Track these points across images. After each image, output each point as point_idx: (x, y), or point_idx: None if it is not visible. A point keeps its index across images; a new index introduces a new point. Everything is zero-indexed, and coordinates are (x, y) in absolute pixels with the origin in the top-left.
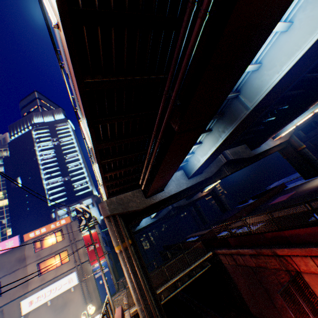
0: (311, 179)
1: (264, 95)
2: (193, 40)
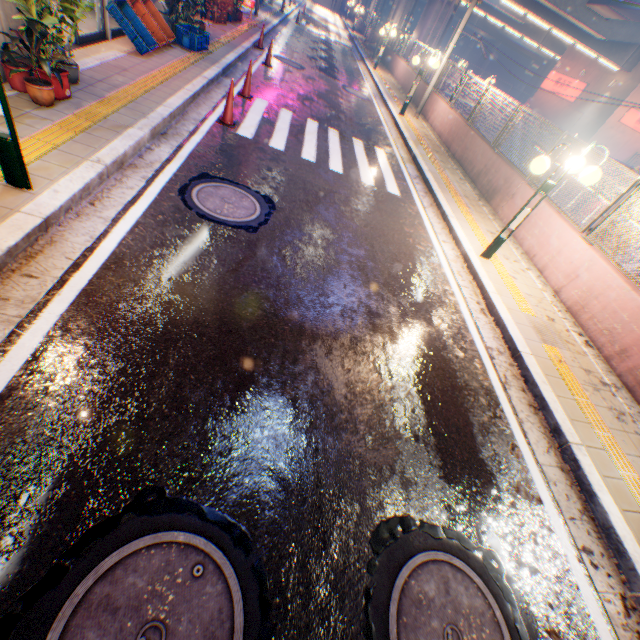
0: None
1: None
2: None
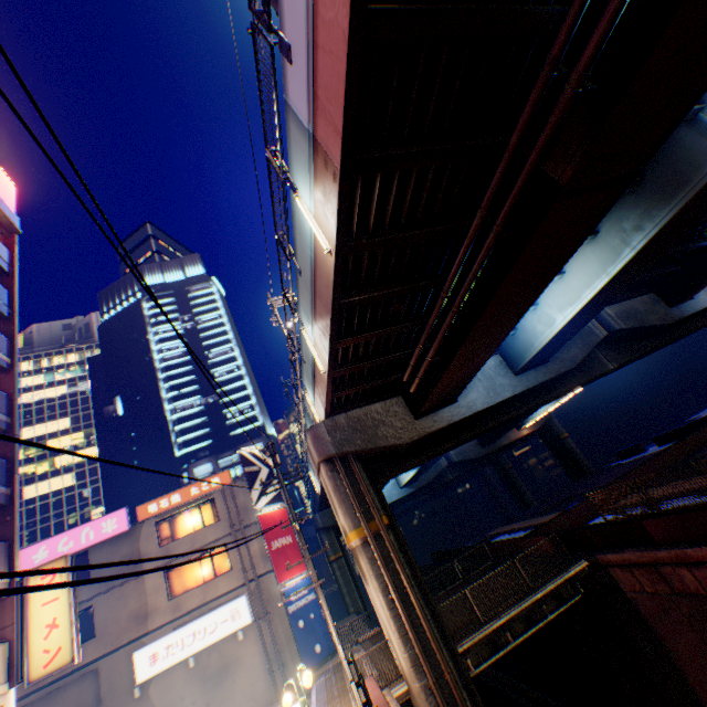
0: None
1: None
2: None
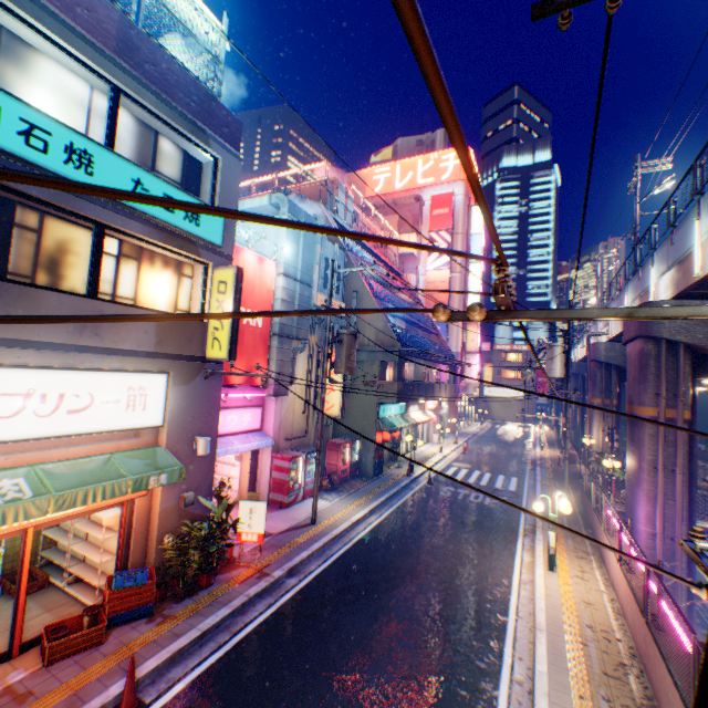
0: None
1: None
2: None
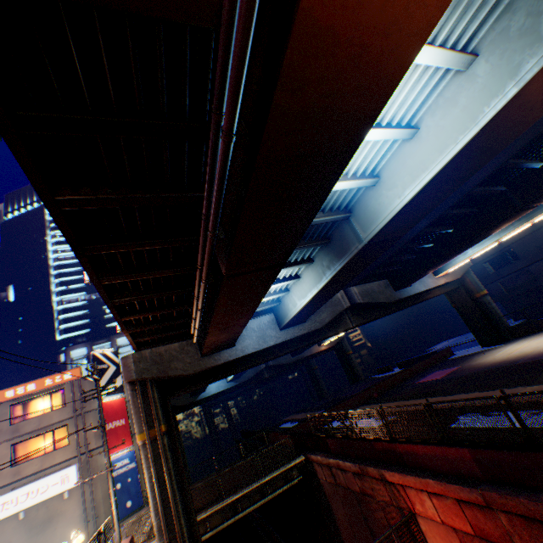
0: (490, 347)
1: (381, 225)
2: (220, 164)
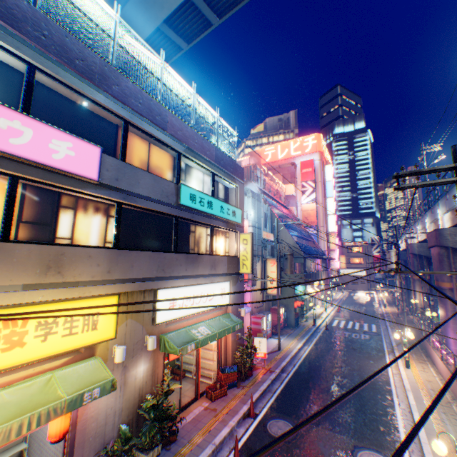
0: None
1: None
2: None
